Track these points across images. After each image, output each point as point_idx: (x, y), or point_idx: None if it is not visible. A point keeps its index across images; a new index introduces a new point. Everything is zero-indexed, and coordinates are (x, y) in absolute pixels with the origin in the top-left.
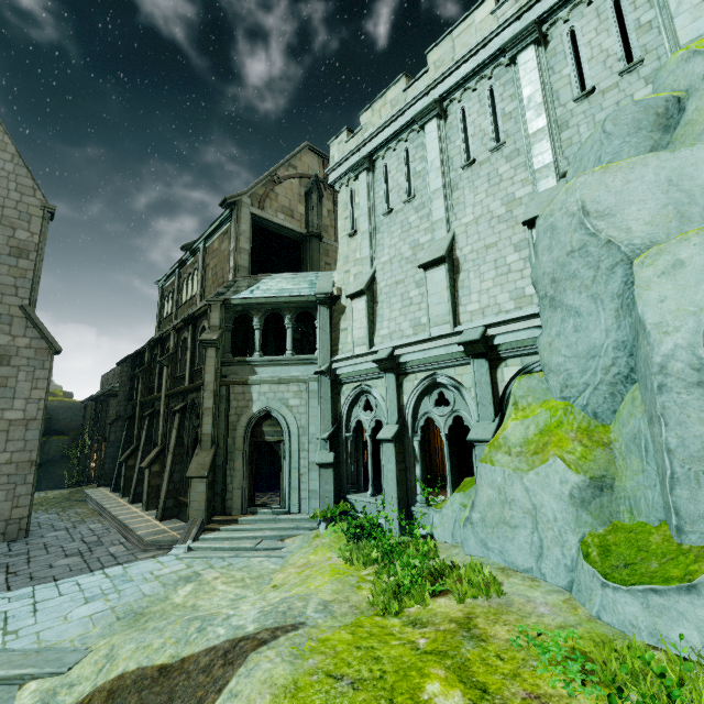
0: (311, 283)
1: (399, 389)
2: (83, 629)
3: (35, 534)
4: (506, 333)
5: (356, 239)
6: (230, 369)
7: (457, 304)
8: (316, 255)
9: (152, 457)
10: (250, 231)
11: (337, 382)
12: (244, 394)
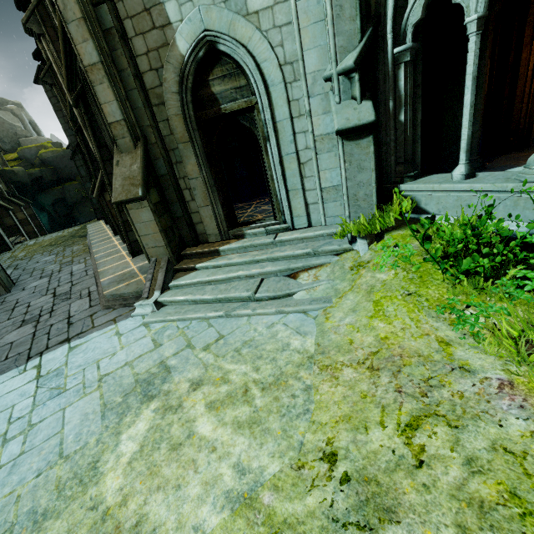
0: None
1: None
2: None
3: (20, 285)
4: None
5: None
6: None
7: None
8: None
9: (97, 183)
10: None
11: None
12: (149, 12)
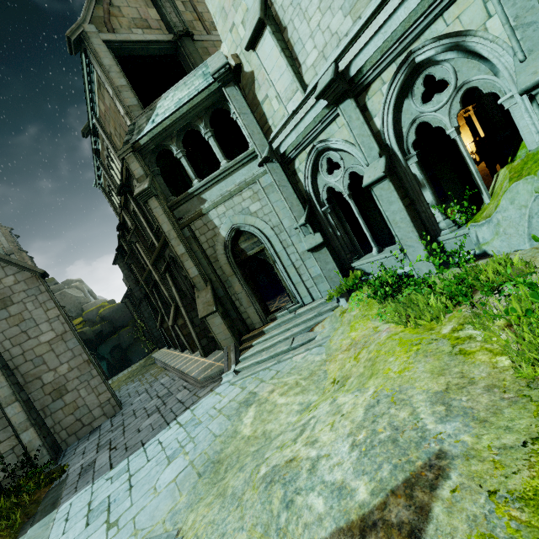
0: (204, 75)
1: (365, 116)
2: (170, 502)
3: (127, 403)
4: None
5: None
6: (180, 210)
7: None
8: (197, 58)
9: (172, 315)
10: (116, 64)
11: (286, 162)
12: (206, 225)
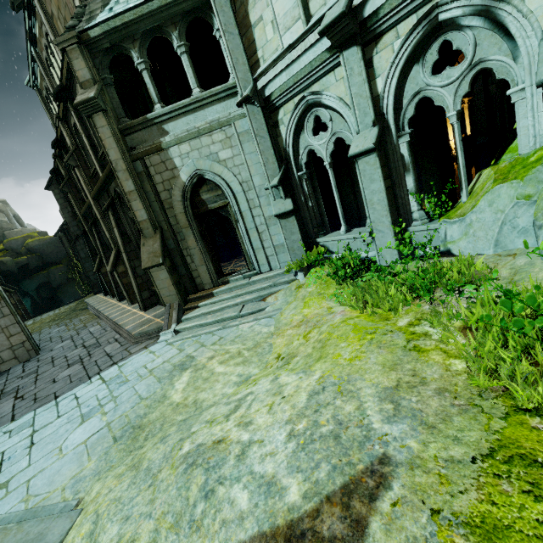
0: None
1: (368, 73)
2: (76, 467)
3: (46, 349)
4: None
5: None
6: (134, 137)
7: None
8: None
9: (112, 260)
10: None
11: (269, 109)
12: (164, 163)
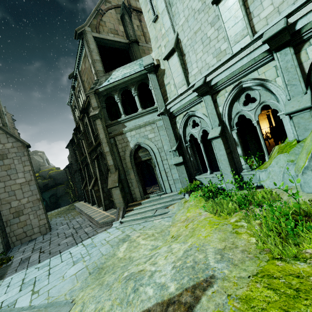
0: (140, 64)
1: (215, 104)
2: (71, 285)
3: (54, 228)
4: (309, 13)
5: (159, 21)
6: (111, 128)
7: (250, 18)
8: (138, 54)
9: (92, 183)
10: (96, 48)
11: (172, 117)
12: (123, 139)
